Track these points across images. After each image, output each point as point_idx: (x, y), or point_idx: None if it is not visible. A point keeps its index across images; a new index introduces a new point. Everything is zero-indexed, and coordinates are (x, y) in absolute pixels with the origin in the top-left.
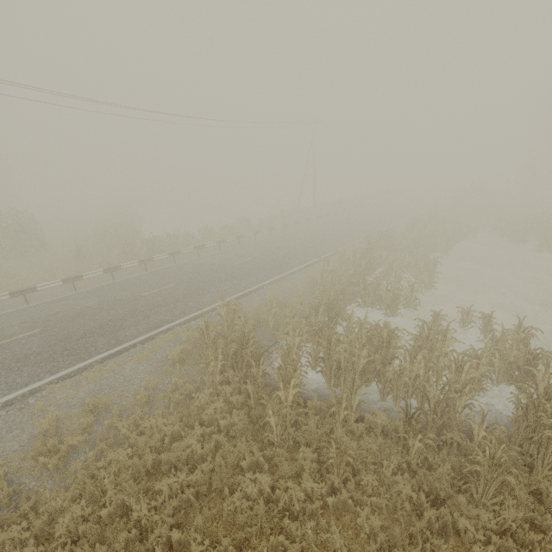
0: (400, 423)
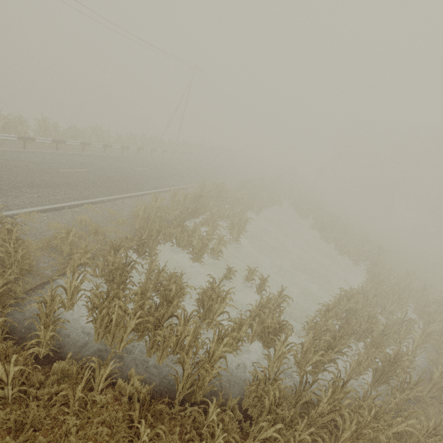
0: (136, 412)
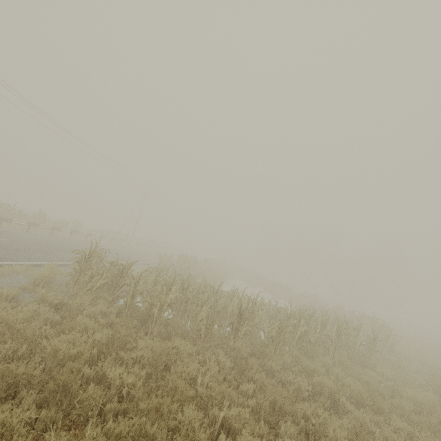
0: (235, 318)
